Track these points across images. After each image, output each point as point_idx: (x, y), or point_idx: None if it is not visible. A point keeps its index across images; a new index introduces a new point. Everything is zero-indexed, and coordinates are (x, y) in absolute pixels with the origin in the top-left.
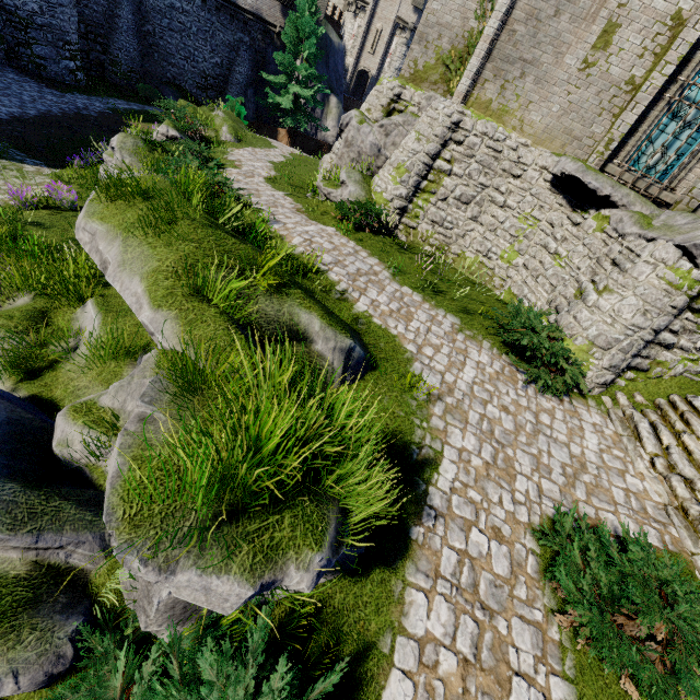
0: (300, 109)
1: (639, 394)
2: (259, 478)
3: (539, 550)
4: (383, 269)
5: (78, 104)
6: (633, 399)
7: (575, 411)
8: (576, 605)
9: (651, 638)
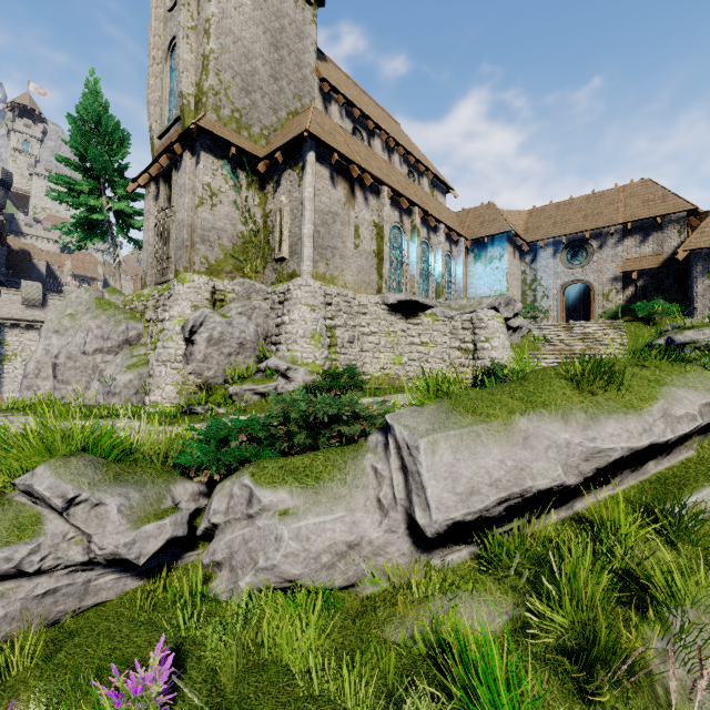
0: None
1: None
2: None
3: None
4: None
5: None
6: None
7: None
8: None
9: None
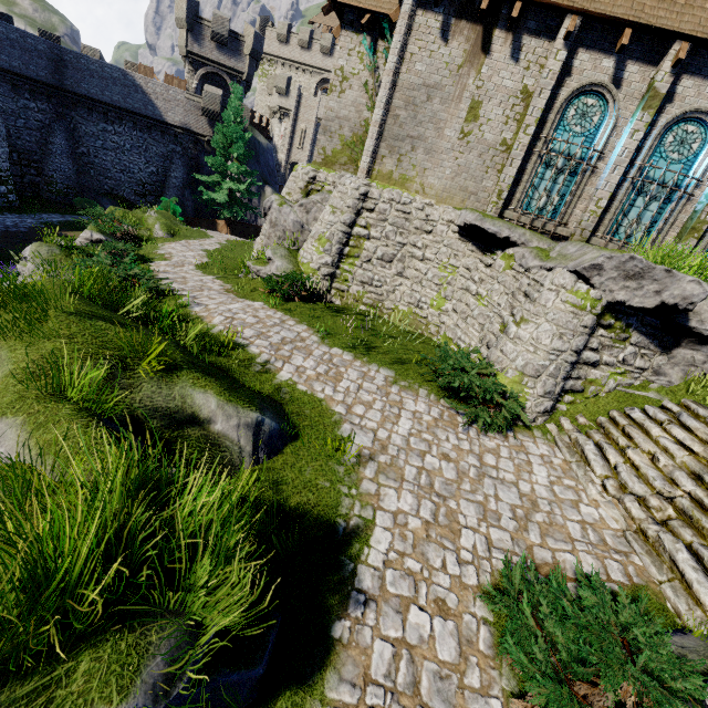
0: (236, 201)
1: (581, 416)
2: (57, 613)
3: (493, 617)
4: (311, 334)
5: (7, 223)
6: (577, 422)
7: (521, 445)
8: (531, 682)
9: (625, 704)
